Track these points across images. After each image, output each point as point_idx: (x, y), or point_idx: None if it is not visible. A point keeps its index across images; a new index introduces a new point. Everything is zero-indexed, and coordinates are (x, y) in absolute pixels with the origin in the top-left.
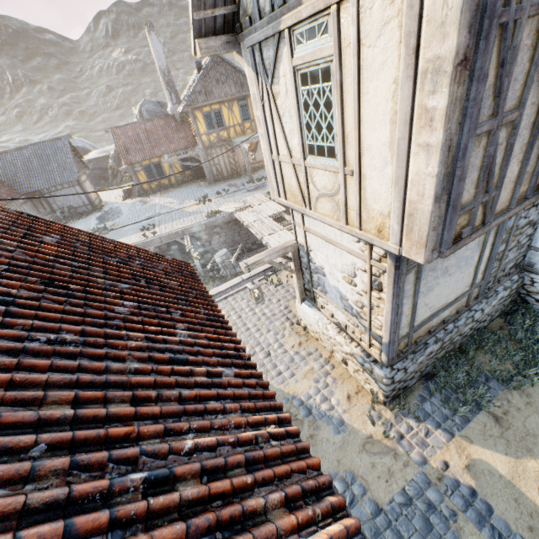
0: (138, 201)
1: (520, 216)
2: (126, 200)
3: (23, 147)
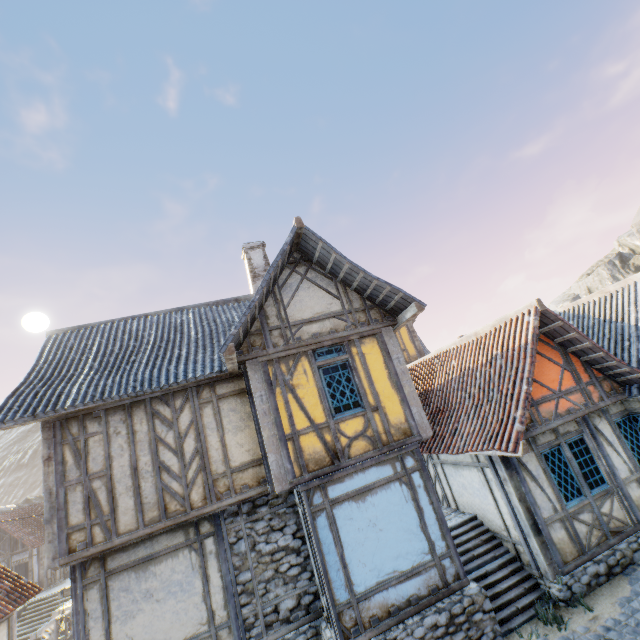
0: None
1: (257, 540)
2: None
3: None
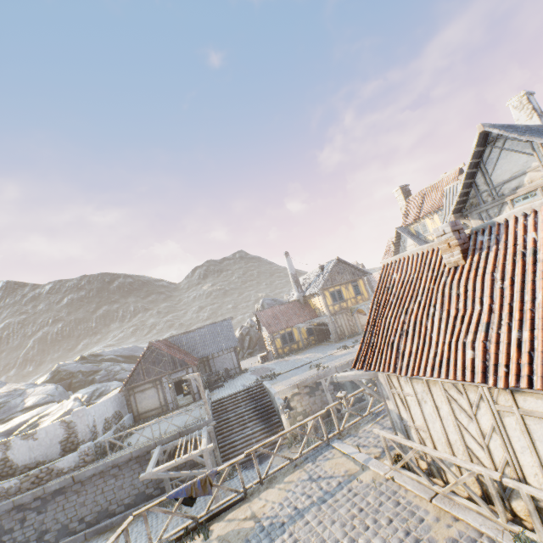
0: (278, 361)
1: None
2: (265, 363)
3: (201, 327)
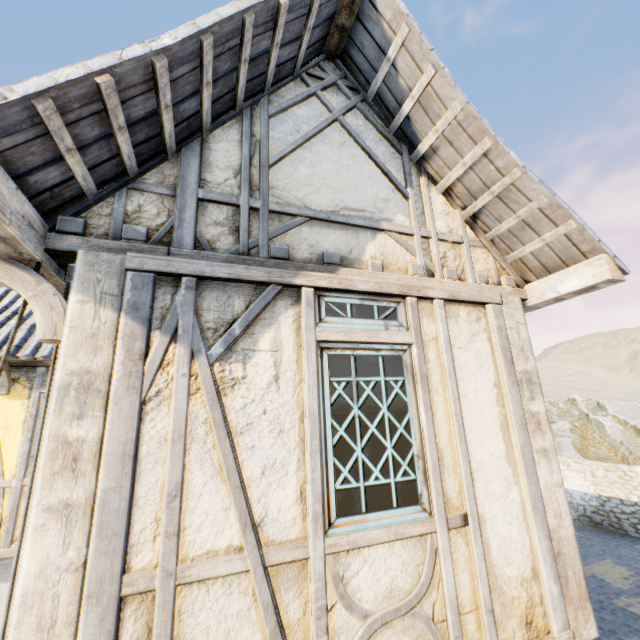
0: None
1: None
2: None
3: None
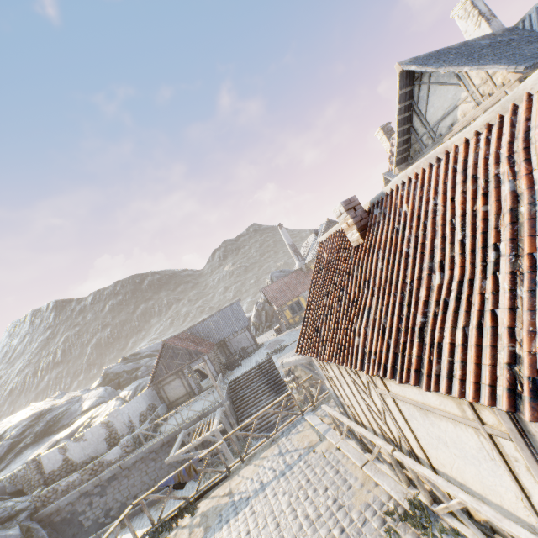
0: (289, 331)
1: None
2: (279, 335)
3: (213, 314)
